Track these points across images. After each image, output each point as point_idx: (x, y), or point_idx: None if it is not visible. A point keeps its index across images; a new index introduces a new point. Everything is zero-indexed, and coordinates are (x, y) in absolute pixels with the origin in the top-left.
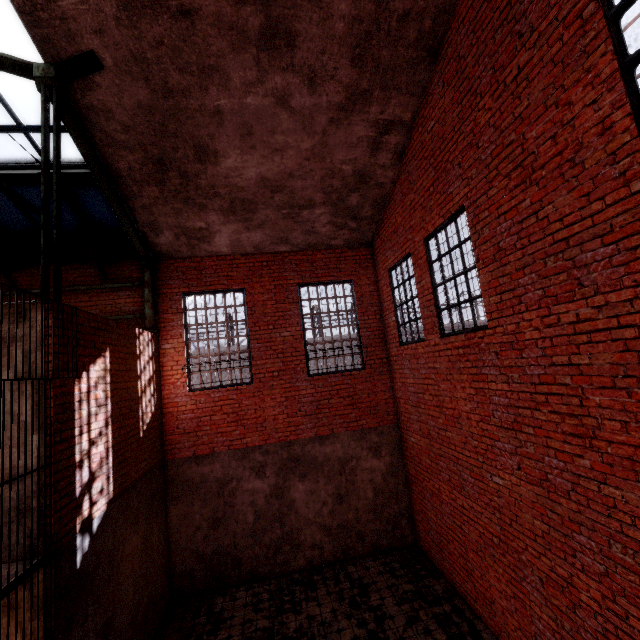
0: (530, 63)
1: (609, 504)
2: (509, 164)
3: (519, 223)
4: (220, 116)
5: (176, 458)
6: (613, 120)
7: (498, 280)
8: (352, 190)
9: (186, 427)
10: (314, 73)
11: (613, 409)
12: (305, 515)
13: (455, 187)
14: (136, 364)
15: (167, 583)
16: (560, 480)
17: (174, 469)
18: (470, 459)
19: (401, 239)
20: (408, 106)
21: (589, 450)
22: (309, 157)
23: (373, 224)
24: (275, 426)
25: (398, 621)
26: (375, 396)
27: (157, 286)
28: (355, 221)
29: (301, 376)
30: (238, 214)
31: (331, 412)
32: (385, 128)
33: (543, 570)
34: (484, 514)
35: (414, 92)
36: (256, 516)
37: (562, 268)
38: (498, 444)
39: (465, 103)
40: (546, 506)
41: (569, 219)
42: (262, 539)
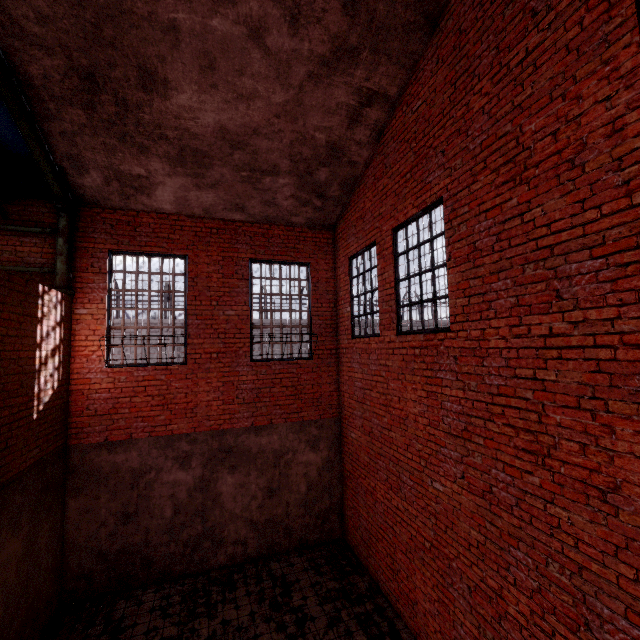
0: (541, 47)
1: (553, 524)
2: (500, 158)
3: (501, 223)
4: (176, 34)
5: (82, 444)
6: (626, 122)
7: (469, 282)
8: (322, 163)
9: (99, 408)
10: (298, 9)
11: (573, 430)
12: (231, 510)
13: (435, 176)
14: (35, 329)
15: (56, 588)
16: (505, 494)
17: (78, 456)
18: (412, 462)
19: (367, 226)
20: (396, 79)
21: (540, 468)
22: (280, 114)
23: (339, 206)
24: (207, 413)
25: (319, 623)
26: (320, 388)
27: (76, 237)
28: (321, 199)
29: (243, 360)
30: (188, 166)
31: (272, 401)
32: (368, 99)
33: (473, 579)
34: (419, 518)
35: (404, 64)
36: (175, 511)
37: (541, 277)
38: (444, 450)
39: (459, 84)
40: (486, 518)
41: (558, 225)
42: (180, 535)
